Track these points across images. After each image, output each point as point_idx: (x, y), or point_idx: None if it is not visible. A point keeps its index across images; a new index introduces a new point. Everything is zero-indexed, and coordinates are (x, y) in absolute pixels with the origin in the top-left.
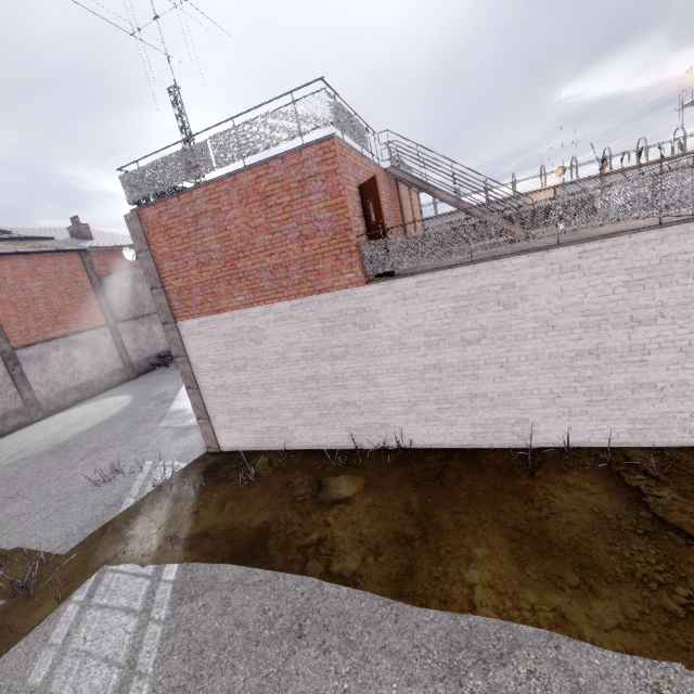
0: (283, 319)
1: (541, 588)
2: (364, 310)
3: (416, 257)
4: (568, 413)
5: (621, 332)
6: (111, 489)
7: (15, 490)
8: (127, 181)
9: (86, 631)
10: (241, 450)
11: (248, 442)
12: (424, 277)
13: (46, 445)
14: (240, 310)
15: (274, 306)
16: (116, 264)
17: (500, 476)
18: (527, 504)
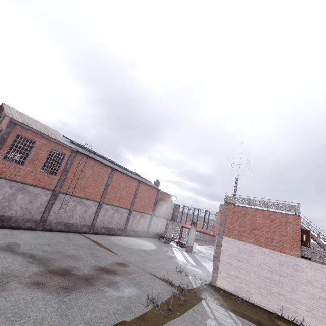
0: (264, 253)
1: None
2: (298, 265)
3: (322, 258)
4: None
5: None
6: (182, 276)
7: (144, 258)
8: (227, 196)
9: (216, 314)
10: (225, 290)
11: (230, 288)
12: (324, 266)
13: (138, 247)
14: (248, 243)
15: (262, 248)
16: (162, 197)
17: None
18: None
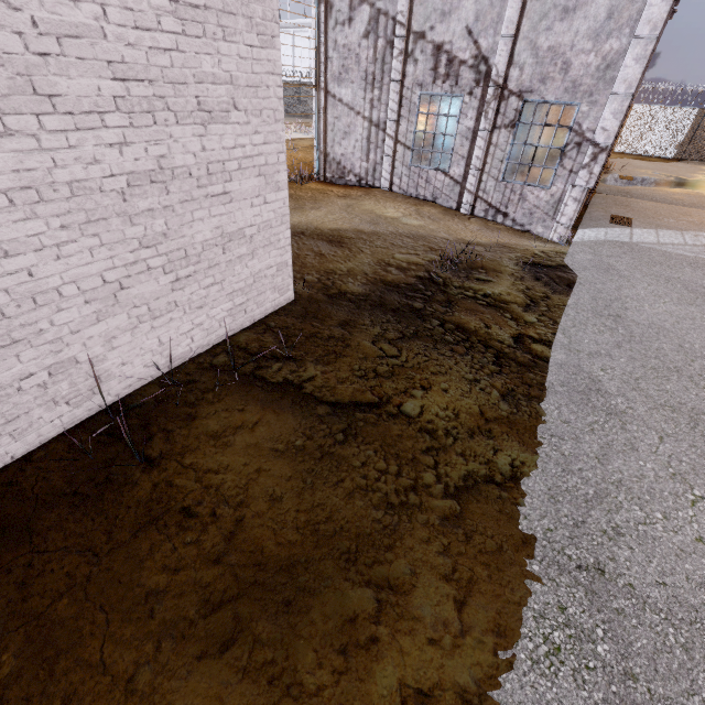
0: None
1: (356, 686)
2: None
3: None
4: (150, 315)
5: (191, 132)
6: None
7: None
8: None
9: None
10: None
11: None
12: None
13: None
14: None
15: None
16: None
17: (85, 514)
18: (188, 529)
